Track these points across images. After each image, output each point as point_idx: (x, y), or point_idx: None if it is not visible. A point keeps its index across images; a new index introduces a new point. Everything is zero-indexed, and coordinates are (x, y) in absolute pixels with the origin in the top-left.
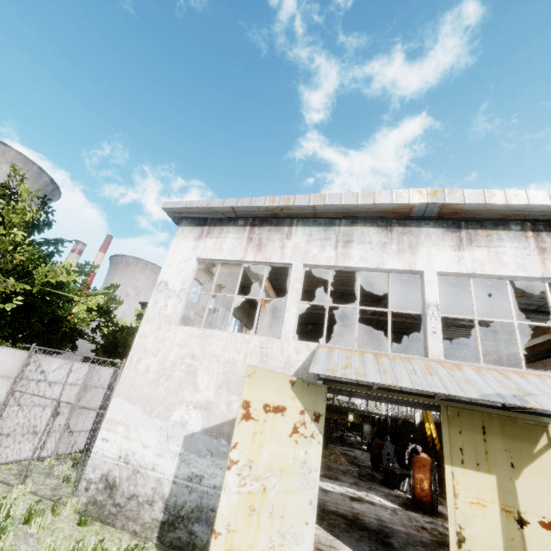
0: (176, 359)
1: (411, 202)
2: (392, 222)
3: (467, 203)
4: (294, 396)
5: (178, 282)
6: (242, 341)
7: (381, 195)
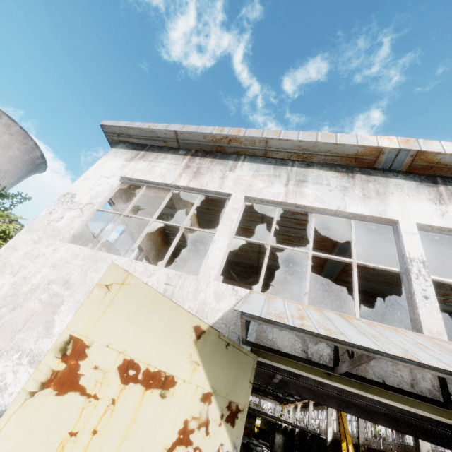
0: (39, 283)
1: (381, 146)
2: (353, 169)
3: (449, 153)
4: (198, 360)
5: (88, 196)
6: (142, 271)
7: (345, 137)
